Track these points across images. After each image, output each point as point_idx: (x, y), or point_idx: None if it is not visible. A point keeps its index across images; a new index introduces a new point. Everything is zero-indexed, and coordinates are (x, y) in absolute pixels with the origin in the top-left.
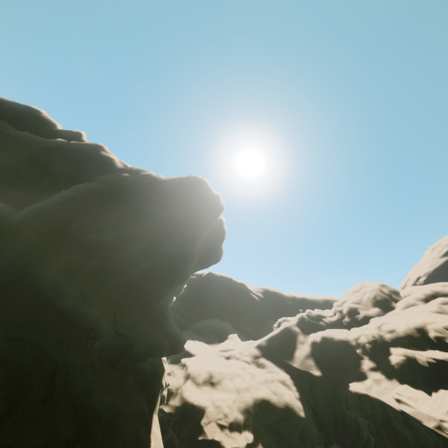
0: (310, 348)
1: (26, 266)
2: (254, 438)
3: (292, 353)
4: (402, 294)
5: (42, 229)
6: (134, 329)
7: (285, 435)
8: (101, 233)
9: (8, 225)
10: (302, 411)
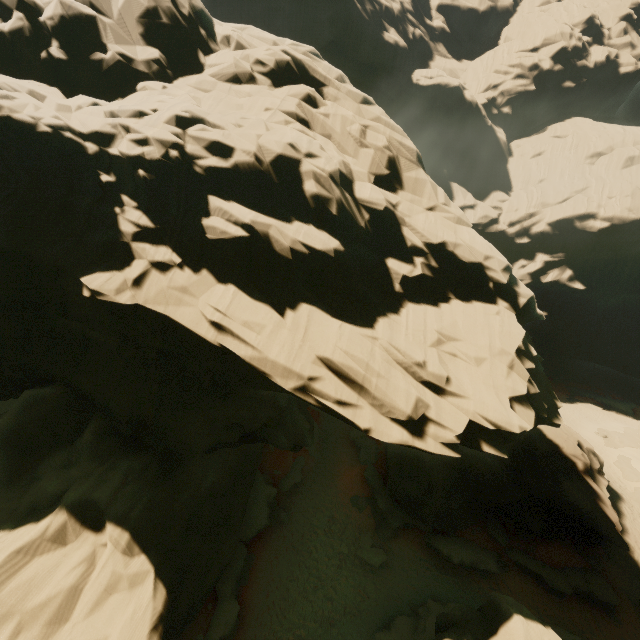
0: None
1: None
2: None
3: None
4: (224, 36)
5: None
6: None
7: None
8: None
9: None
10: None
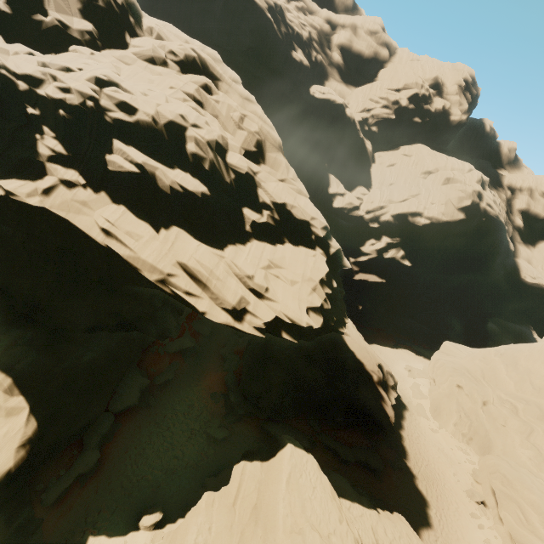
0: None
1: None
2: None
3: None
4: (148, 27)
5: None
6: None
7: None
8: None
9: None
10: None
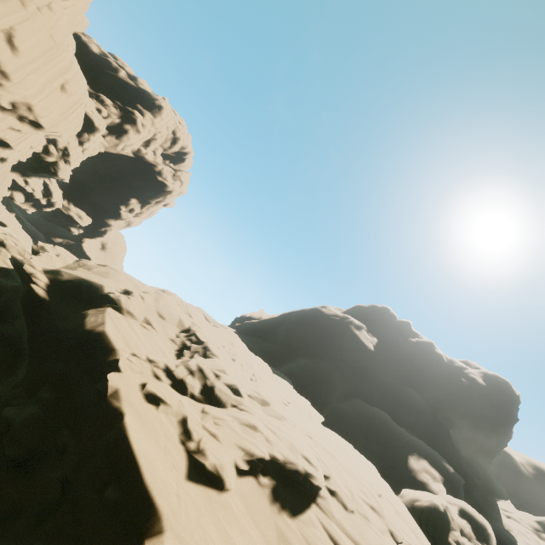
0: None
1: (446, 435)
2: None
3: None
4: None
5: (443, 416)
6: (487, 478)
7: None
8: (463, 420)
9: (433, 412)
10: None
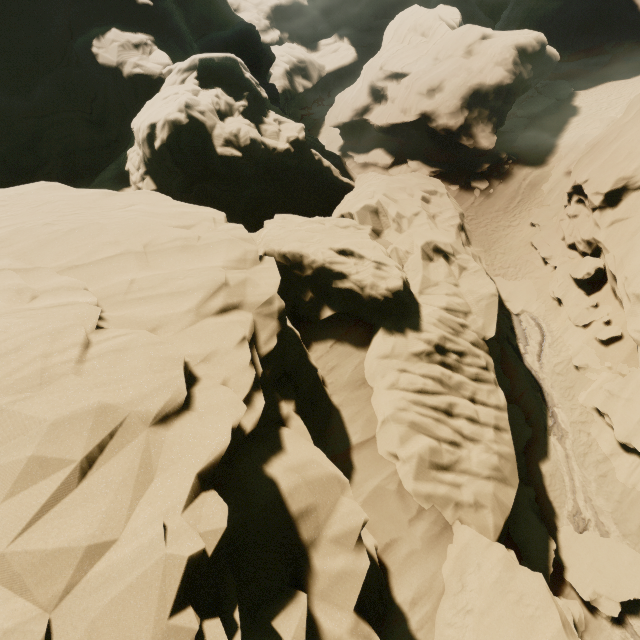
0: None
1: None
2: (280, 32)
3: None
4: None
5: None
6: None
7: (298, 24)
8: None
9: None
10: (305, 1)
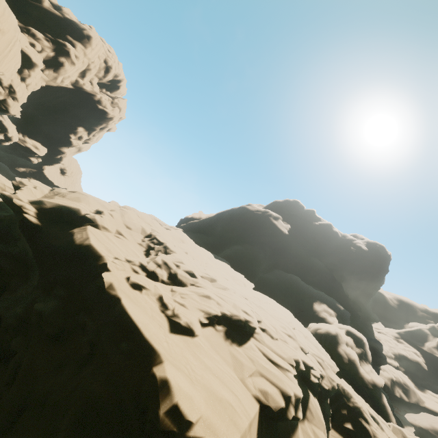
0: (436, 344)
1: (339, 287)
2: (399, 365)
3: (423, 343)
4: None
5: (338, 274)
6: (366, 311)
7: (415, 371)
8: (351, 276)
9: (331, 273)
10: (426, 367)
